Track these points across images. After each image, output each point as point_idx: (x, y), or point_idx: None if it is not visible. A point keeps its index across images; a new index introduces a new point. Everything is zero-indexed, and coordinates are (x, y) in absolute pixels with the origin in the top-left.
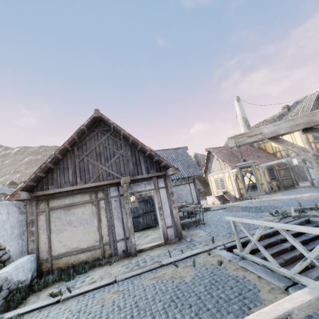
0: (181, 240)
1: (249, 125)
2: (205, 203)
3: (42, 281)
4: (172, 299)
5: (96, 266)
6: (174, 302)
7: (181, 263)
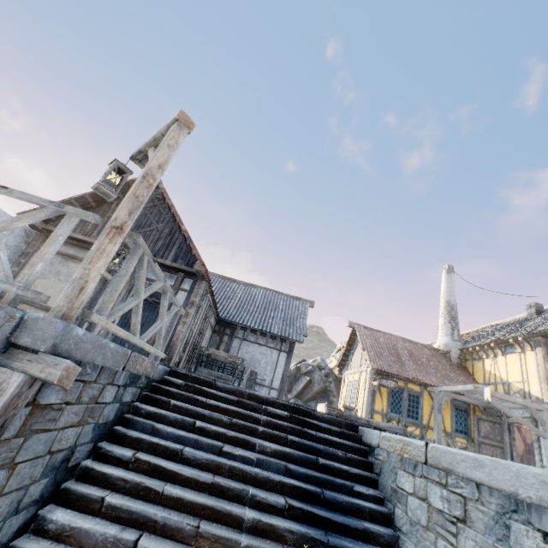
0: None
1: (455, 318)
2: None
3: None
4: None
5: None
6: None
7: None
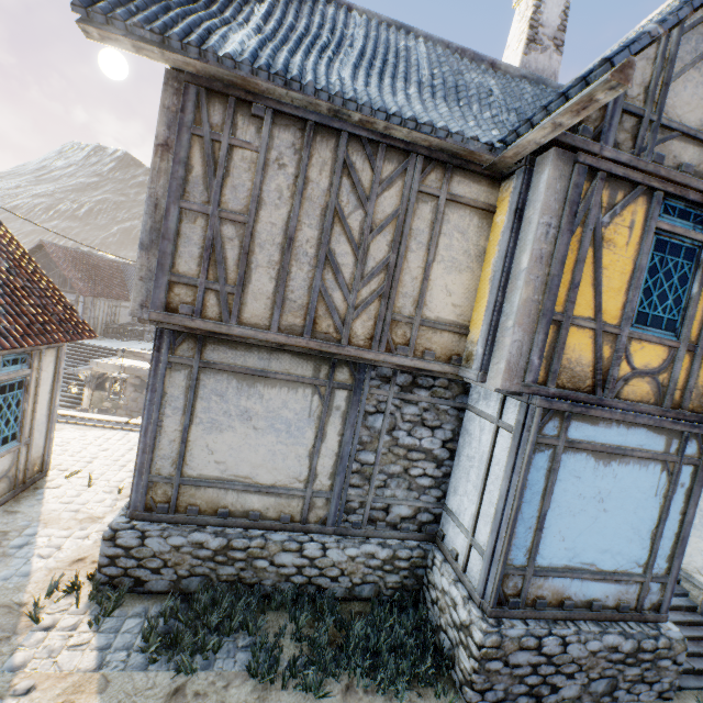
0: None
1: None
2: None
3: None
4: None
5: None
6: None
7: None
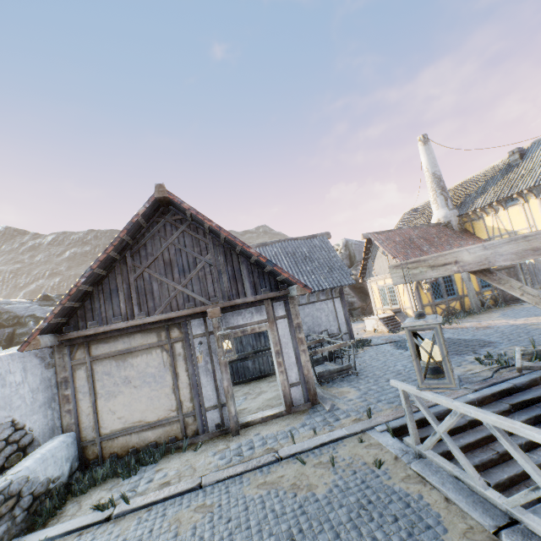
0: (314, 407)
1: (444, 188)
2: (362, 328)
3: (87, 477)
4: (291, 533)
5: (172, 452)
6: (294, 540)
7: (311, 457)
